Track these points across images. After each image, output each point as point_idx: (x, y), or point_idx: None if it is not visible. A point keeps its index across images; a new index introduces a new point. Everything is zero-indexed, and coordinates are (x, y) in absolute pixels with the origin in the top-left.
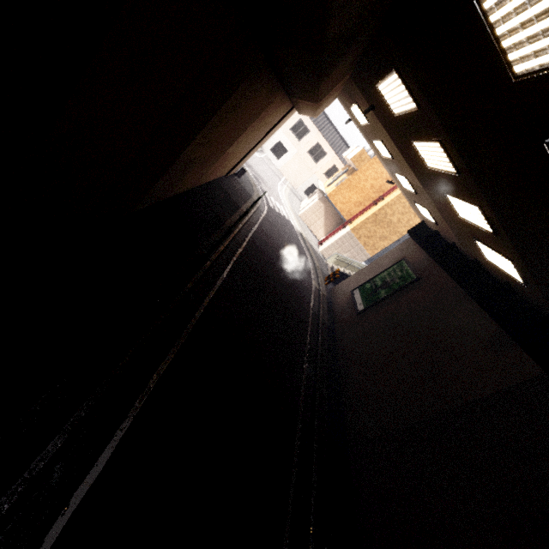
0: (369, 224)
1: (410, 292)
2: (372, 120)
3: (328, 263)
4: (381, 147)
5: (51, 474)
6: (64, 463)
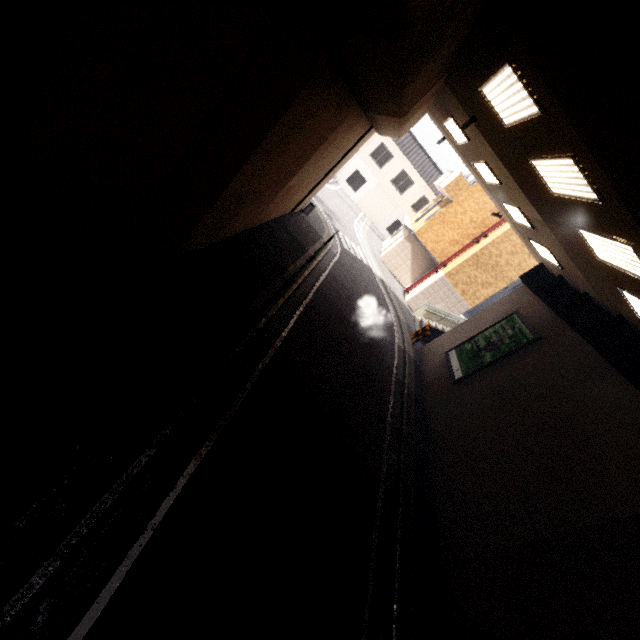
0: (468, 267)
1: (525, 356)
2: (473, 136)
3: (415, 316)
4: (485, 170)
5: (33, 617)
6: (54, 600)
